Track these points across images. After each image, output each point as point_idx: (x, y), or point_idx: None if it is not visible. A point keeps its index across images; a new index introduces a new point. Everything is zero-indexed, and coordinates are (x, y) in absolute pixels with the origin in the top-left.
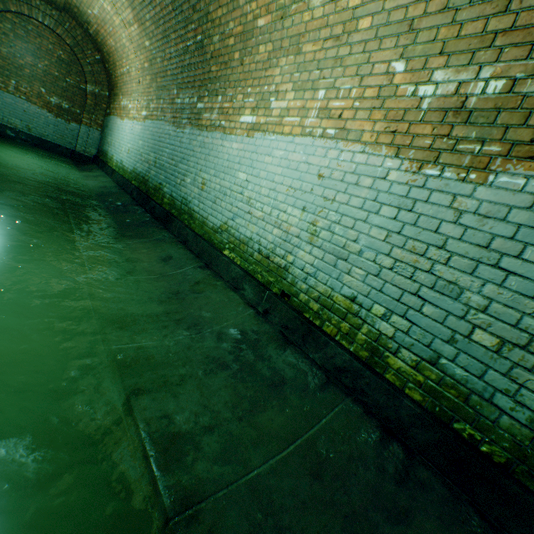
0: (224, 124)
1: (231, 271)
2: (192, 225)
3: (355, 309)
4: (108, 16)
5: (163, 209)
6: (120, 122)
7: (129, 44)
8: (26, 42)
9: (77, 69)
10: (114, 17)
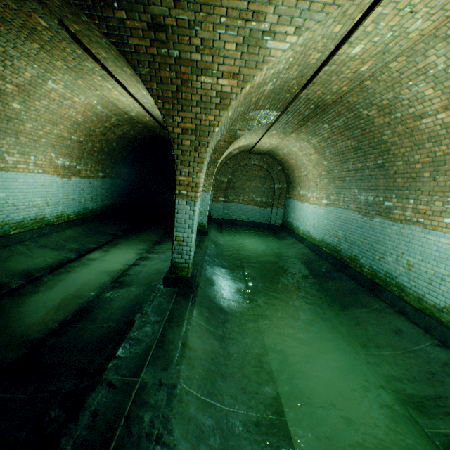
0: (423, 221)
1: None
2: (404, 297)
3: None
4: (293, 152)
5: (365, 277)
6: (300, 204)
7: (308, 163)
8: (246, 176)
9: (268, 178)
10: (298, 152)
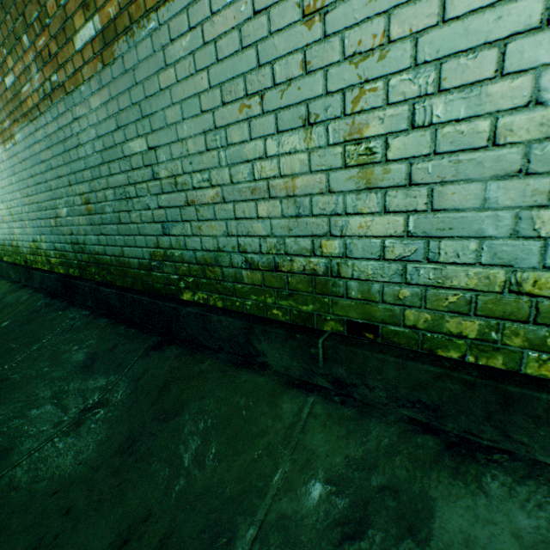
0: None
1: (5, 269)
2: None
3: (37, 245)
4: None
5: None
6: None
7: None
8: None
9: None
10: None
